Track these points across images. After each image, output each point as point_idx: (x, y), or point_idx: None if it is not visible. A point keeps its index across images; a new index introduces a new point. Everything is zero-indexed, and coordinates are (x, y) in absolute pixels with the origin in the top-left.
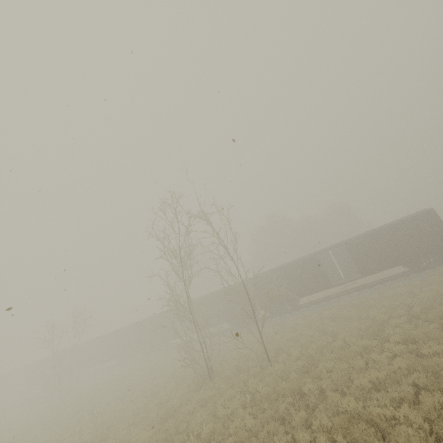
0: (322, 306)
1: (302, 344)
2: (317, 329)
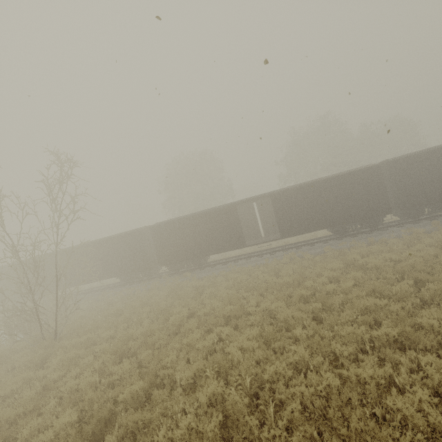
0: None
1: None
2: None
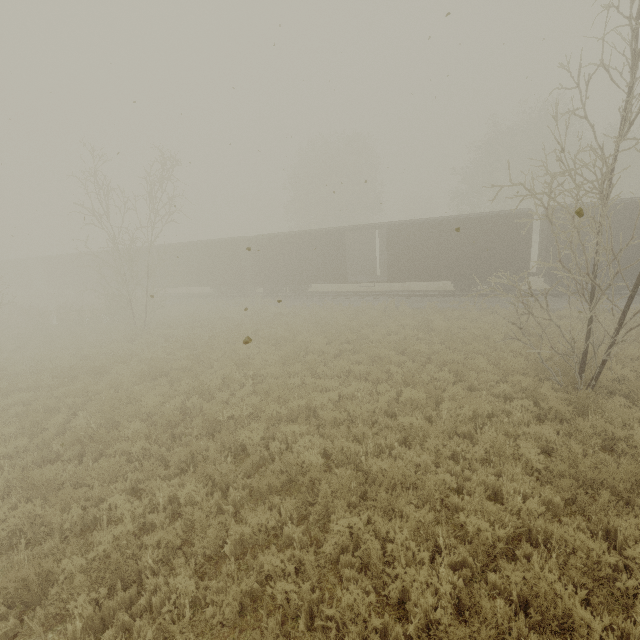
0: None
1: None
2: None
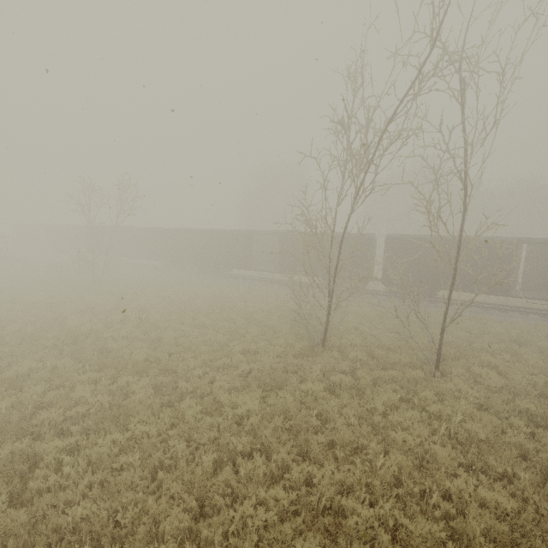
0: (475, 312)
1: (486, 363)
2: (503, 350)
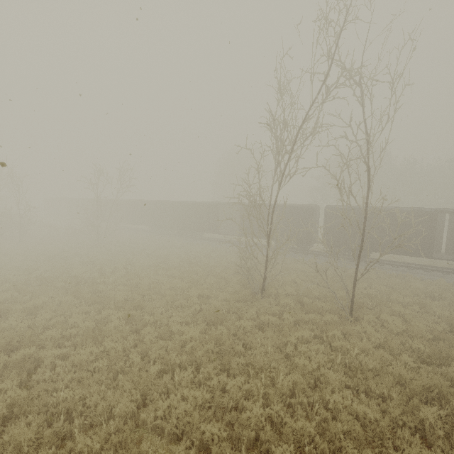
0: (401, 271)
1: (396, 312)
2: (415, 302)
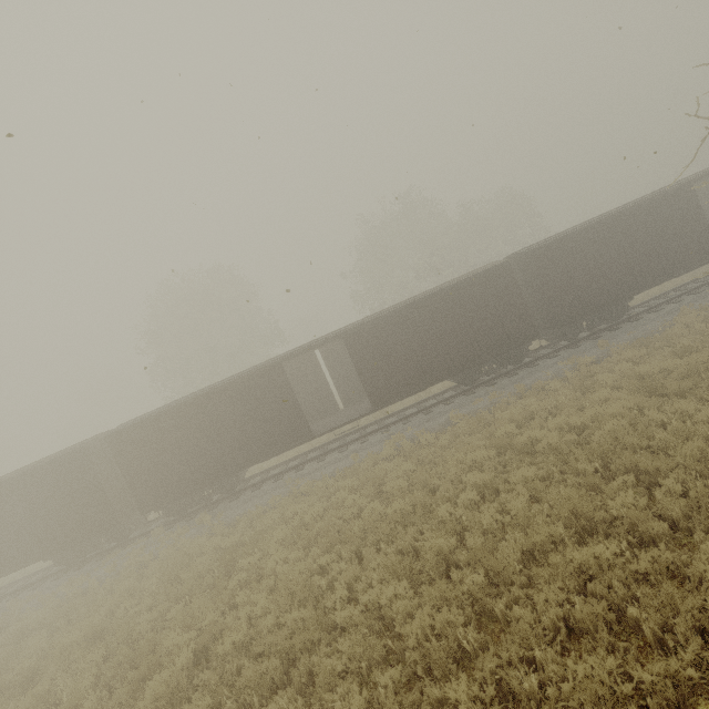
0: (702, 299)
1: None
2: None
